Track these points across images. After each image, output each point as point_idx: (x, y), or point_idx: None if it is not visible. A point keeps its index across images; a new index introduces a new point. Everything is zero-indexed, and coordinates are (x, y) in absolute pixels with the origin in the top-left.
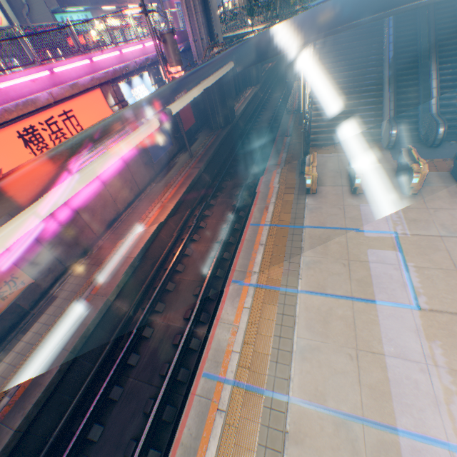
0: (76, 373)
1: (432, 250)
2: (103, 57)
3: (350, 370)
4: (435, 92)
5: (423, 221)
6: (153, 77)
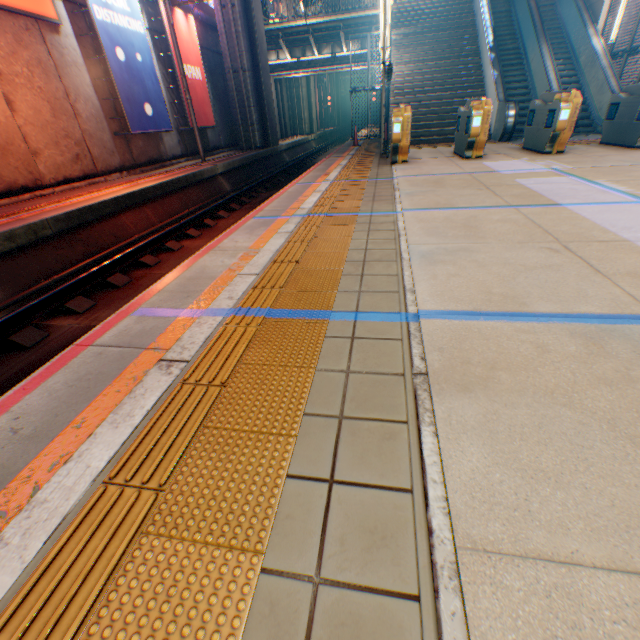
0: None
1: (624, 172)
2: None
3: (565, 262)
4: (553, 75)
5: (588, 162)
6: (148, 18)
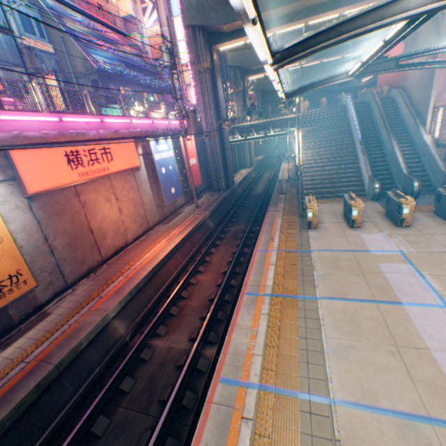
0: (54, 396)
1: (441, 262)
2: (140, 121)
3: (396, 366)
4: (401, 159)
5: (422, 242)
6: (173, 143)
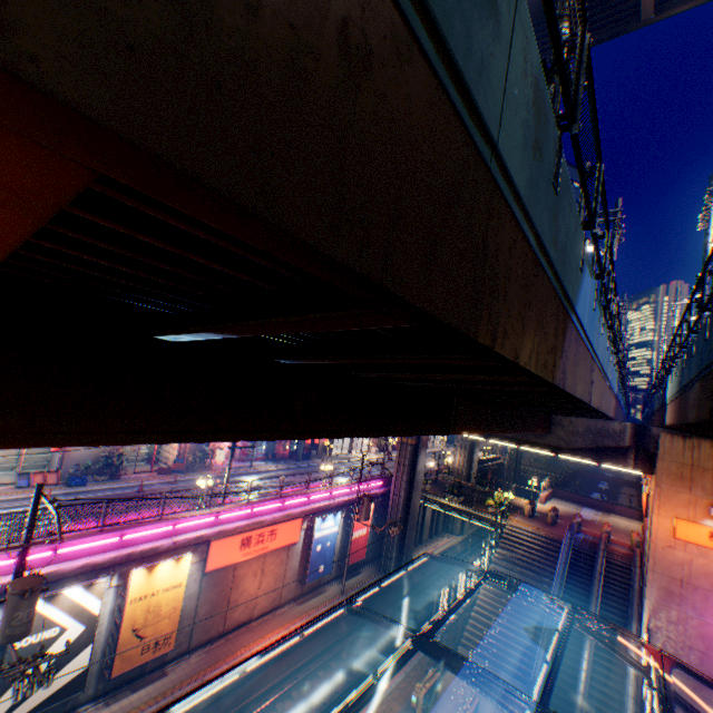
0: None
1: None
2: (317, 495)
3: None
4: (584, 674)
5: None
6: (346, 510)
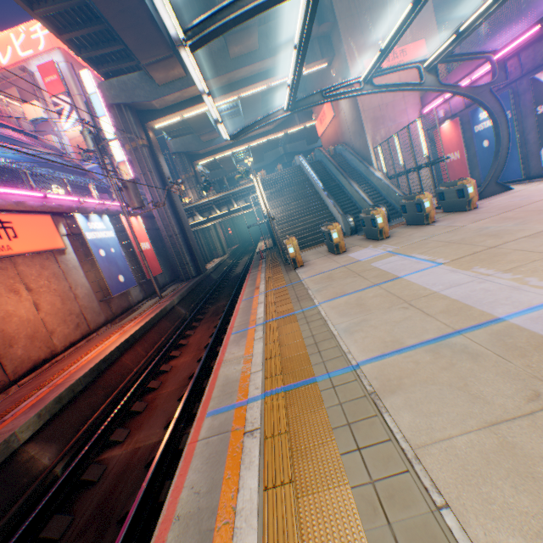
0: None
1: (424, 244)
2: (59, 197)
3: (412, 313)
4: (363, 194)
5: (404, 240)
6: (114, 226)
